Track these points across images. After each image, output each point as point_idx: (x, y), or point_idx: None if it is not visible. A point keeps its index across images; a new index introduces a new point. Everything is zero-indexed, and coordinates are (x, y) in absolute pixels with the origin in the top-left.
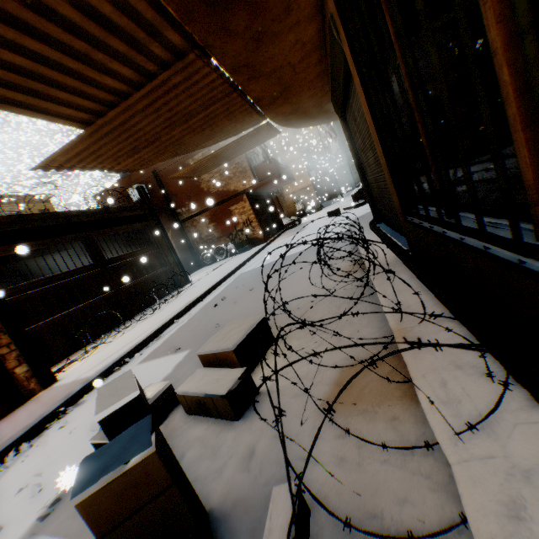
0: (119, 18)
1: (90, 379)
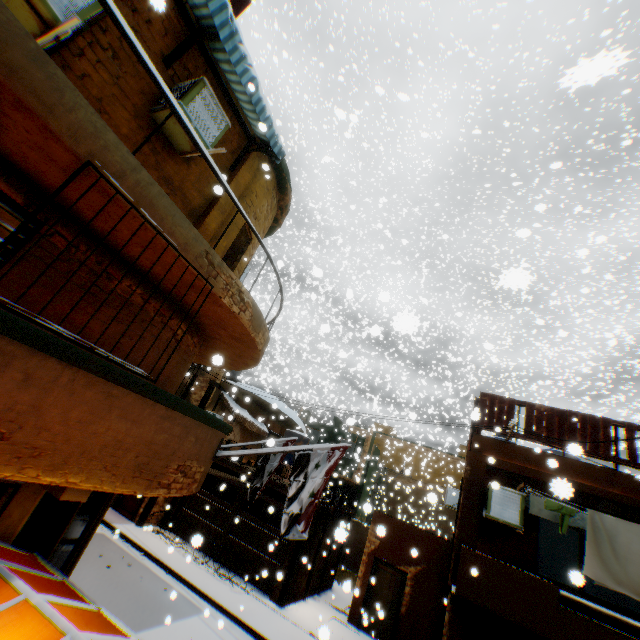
0: None
1: (111, 522)
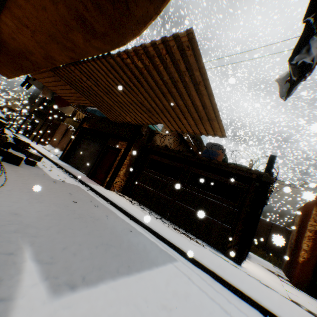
0: (52, 78)
1: (85, 182)
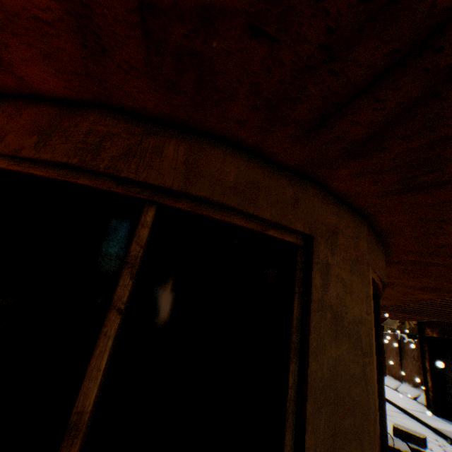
0: None
1: None
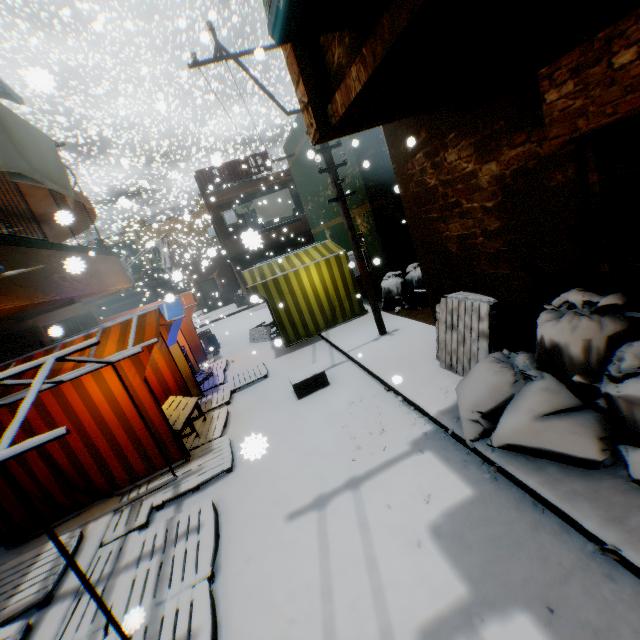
0: None
1: None
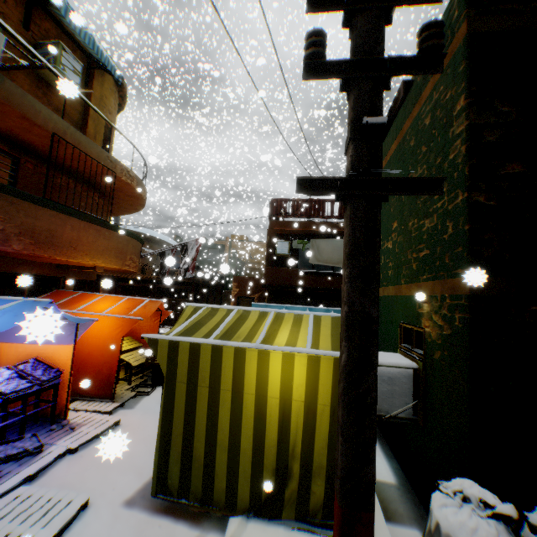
0: None
1: None
